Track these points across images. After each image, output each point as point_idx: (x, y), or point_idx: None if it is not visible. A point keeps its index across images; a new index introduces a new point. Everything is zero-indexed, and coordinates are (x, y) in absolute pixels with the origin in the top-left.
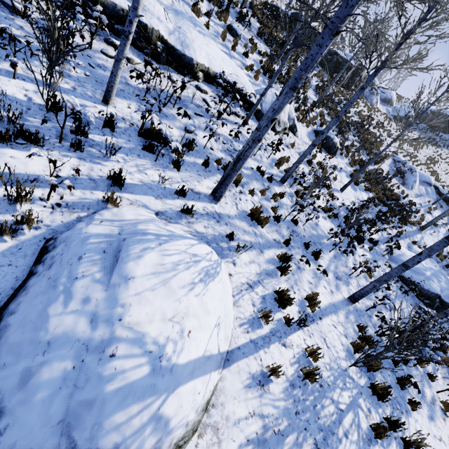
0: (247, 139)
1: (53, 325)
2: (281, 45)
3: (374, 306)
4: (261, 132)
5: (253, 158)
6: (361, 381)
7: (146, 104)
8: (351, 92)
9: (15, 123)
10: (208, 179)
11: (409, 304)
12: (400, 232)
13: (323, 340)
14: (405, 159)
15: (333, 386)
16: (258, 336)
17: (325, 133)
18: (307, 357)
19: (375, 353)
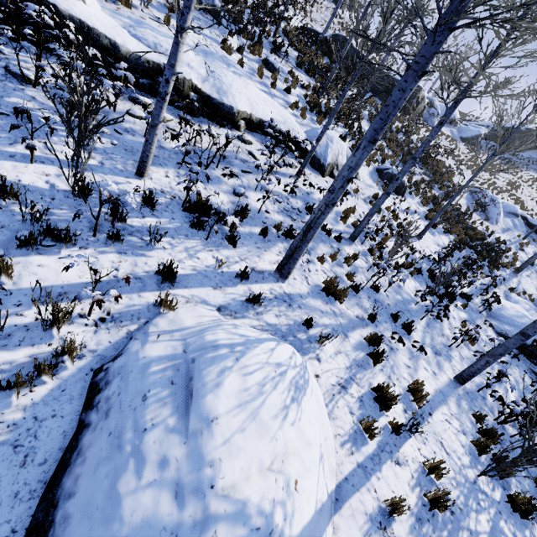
0: (304, 192)
1: (128, 510)
2: (325, 73)
3: (489, 386)
4: (335, 195)
5: None
6: (496, 494)
7: (190, 173)
8: (409, 116)
9: (39, 221)
10: (269, 252)
11: (522, 372)
12: (493, 279)
13: (440, 445)
14: (482, 188)
15: (466, 510)
16: (365, 456)
17: (400, 179)
18: (428, 475)
19: (501, 449)
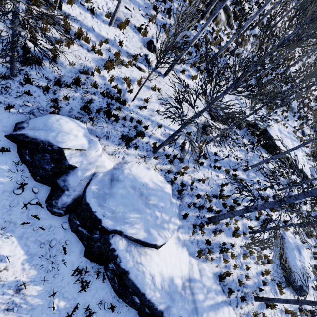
0: None
1: (297, 264)
2: None
3: None
4: None
5: (304, 205)
6: None
7: None
8: None
9: None
10: (295, 217)
11: None
12: None
13: None
14: None
15: None
16: None
17: None
18: None
19: None
